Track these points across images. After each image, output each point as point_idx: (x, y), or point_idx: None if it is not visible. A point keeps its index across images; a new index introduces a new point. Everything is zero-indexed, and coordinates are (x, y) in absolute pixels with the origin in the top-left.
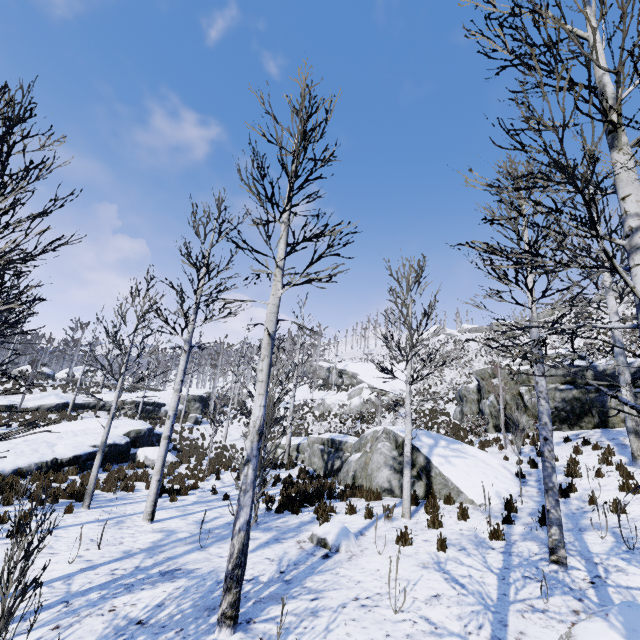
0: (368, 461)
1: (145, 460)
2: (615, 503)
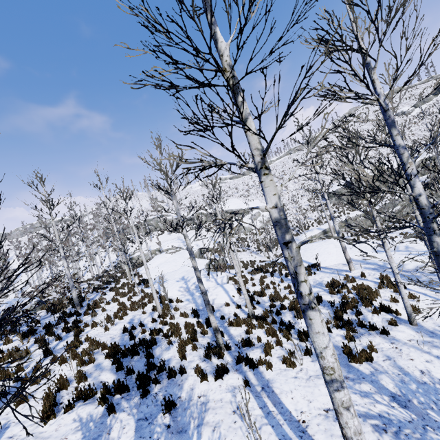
0: None
1: None
2: None
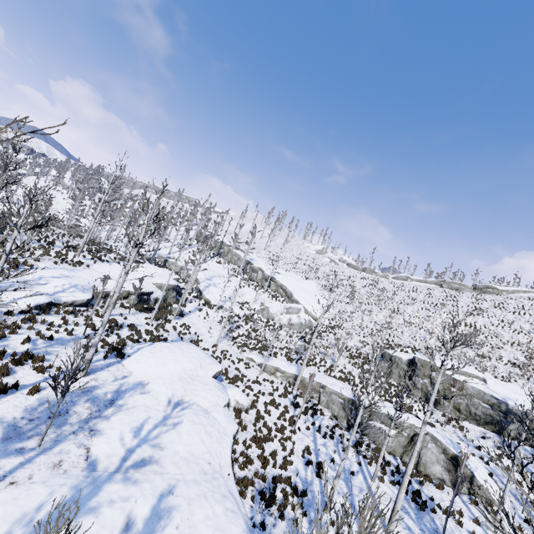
0: None
1: (238, 405)
2: None
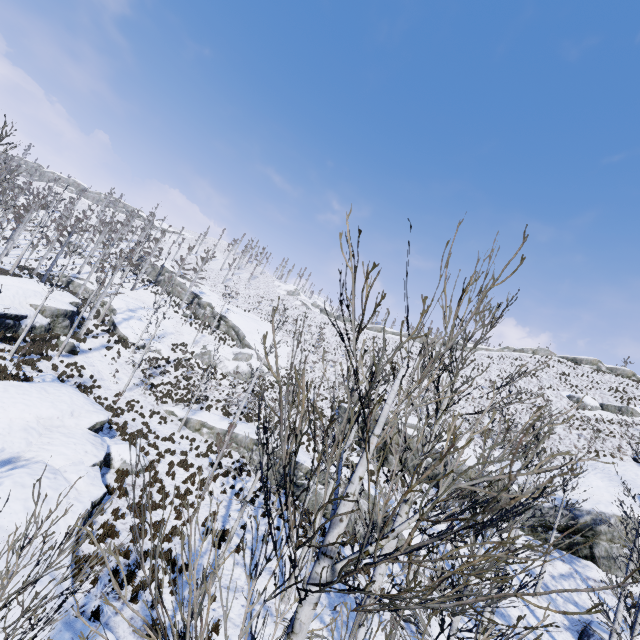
0: None
1: (125, 465)
2: None
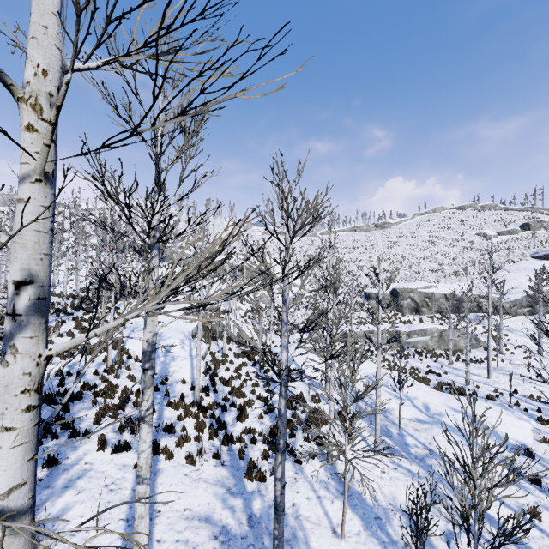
0: (446, 339)
1: None
2: (516, 340)
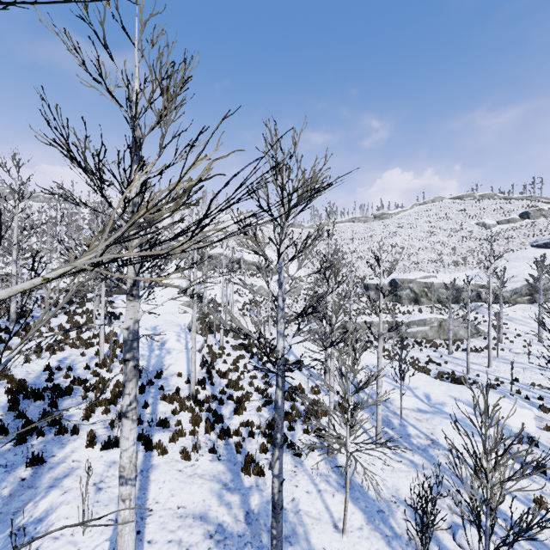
0: (446, 329)
1: None
2: (516, 328)
